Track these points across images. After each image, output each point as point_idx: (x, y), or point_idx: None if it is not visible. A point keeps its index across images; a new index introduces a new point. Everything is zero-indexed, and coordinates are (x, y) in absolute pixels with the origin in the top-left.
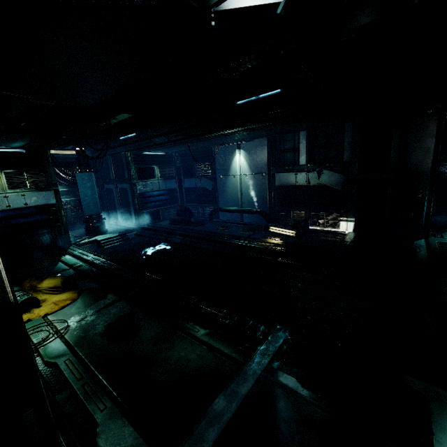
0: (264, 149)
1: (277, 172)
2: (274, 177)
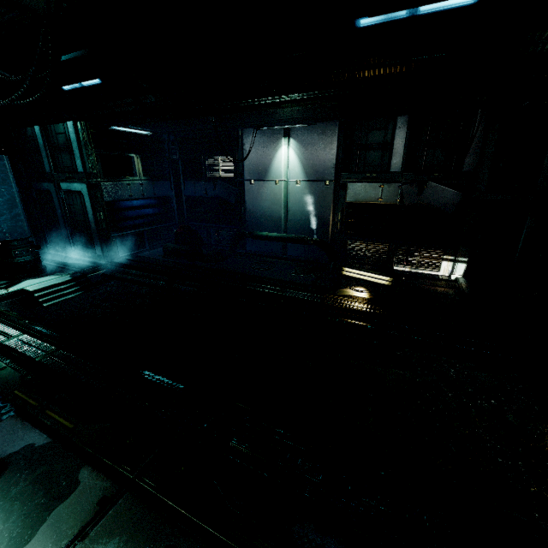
0: (332, 141)
1: (351, 180)
2: (345, 188)
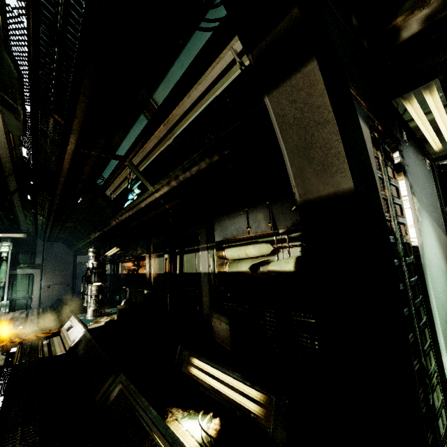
0: None
1: None
2: None
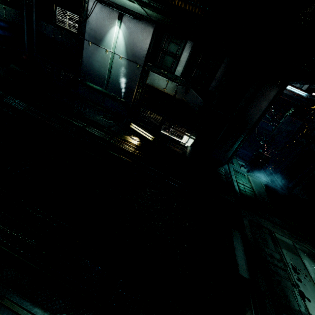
0: (147, 38)
1: (152, 70)
2: (148, 74)
